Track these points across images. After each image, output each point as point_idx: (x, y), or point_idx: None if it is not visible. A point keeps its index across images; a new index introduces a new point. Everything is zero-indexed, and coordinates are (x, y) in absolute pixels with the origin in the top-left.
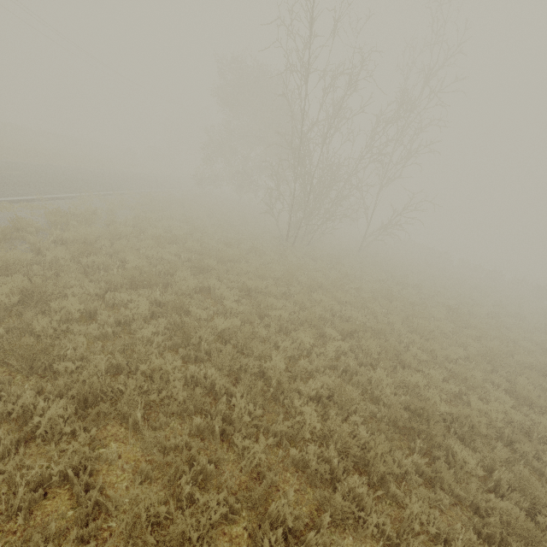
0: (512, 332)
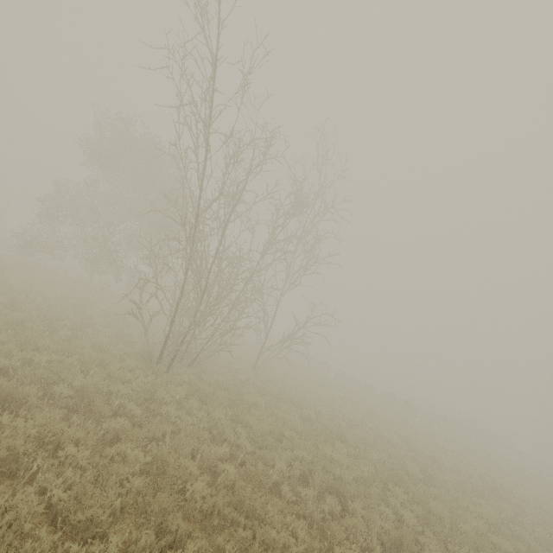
0: (456, 503)
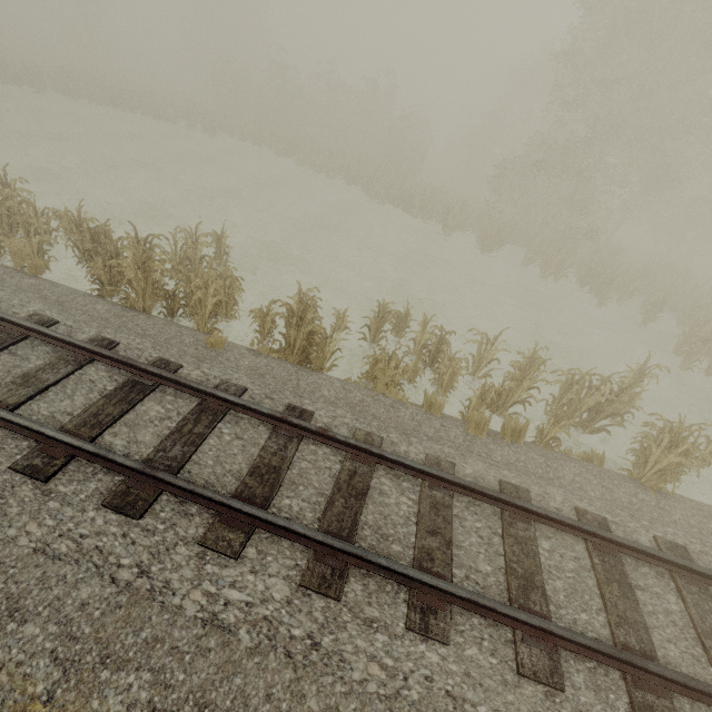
0: None
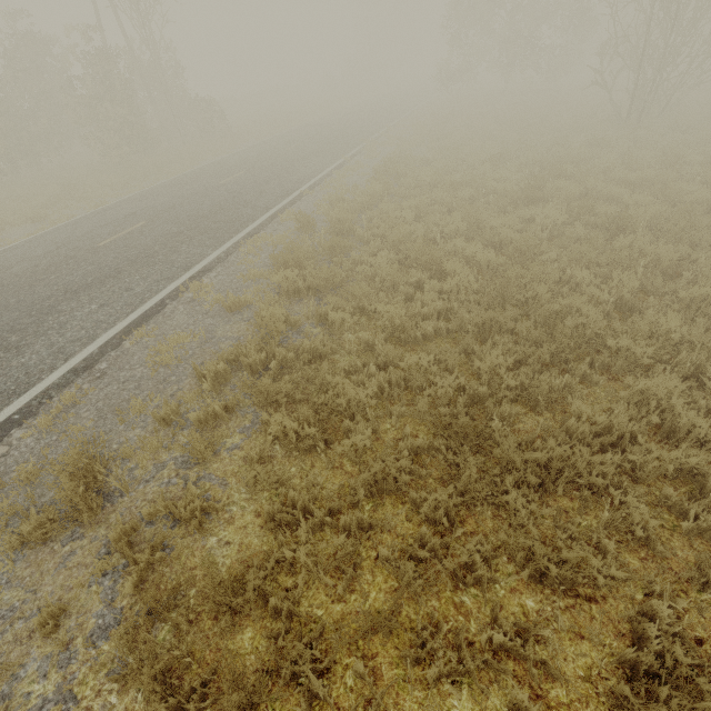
0: None
